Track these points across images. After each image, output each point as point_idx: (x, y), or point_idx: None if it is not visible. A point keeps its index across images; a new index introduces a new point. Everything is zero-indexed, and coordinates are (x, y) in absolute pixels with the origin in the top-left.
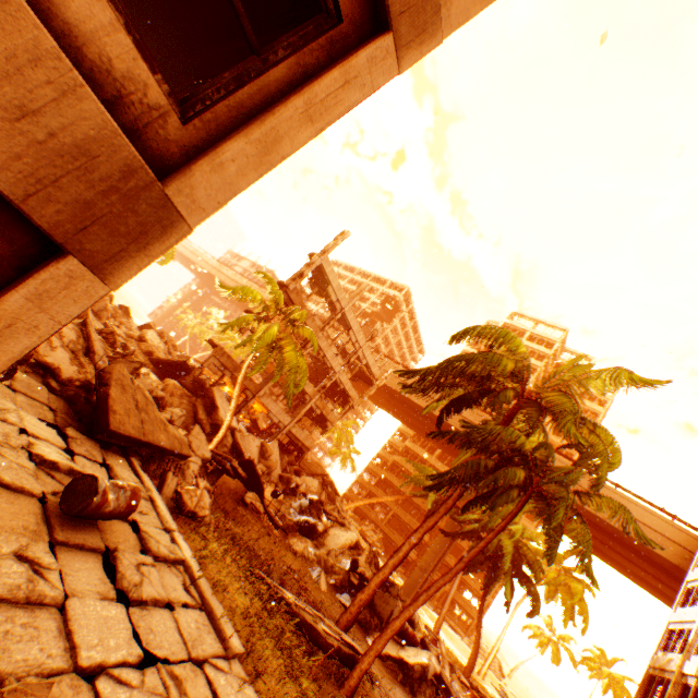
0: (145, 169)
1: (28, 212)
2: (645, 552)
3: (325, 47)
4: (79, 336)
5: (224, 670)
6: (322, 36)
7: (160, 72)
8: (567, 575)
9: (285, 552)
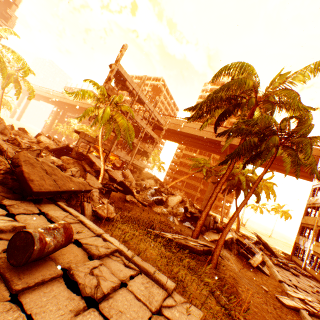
0: None
1: None
2: None
3: None
4: None
5: (173, 305)
6: None
7: None
8: (265, 182)
9: (154, 215)
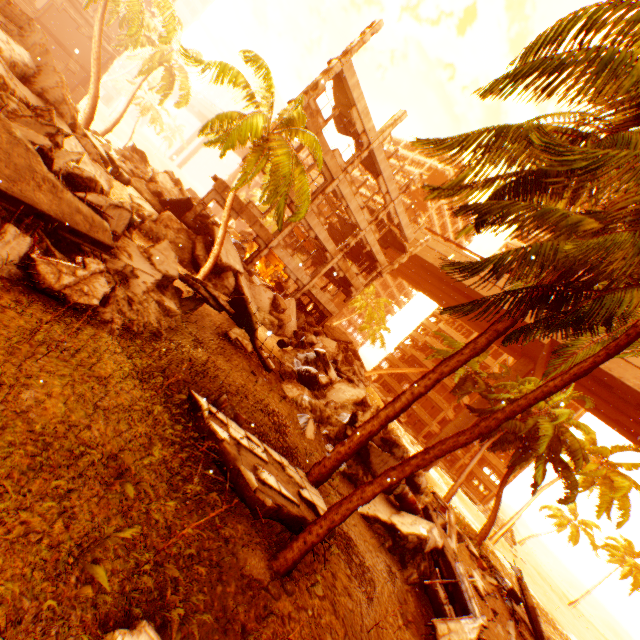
0: None
1: None
2: None
3: None
4: None
5: None
6: None
7: None
8: (611, 469)
9: (268, 393)
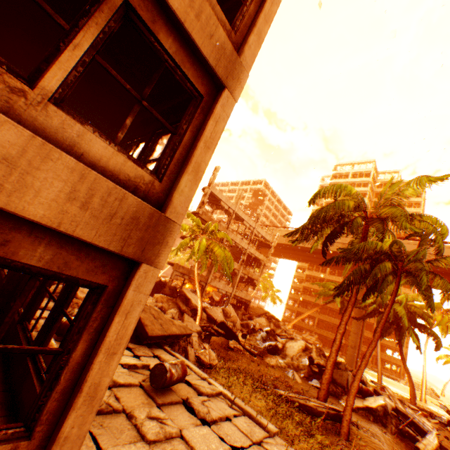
0: (156, 211)
1: (124, 254)
2: None
3: (201, 113)
4: None
5: (273, 443)
6: (197, 109)
7: (144, 166)
8: (449, 314)
9: (266, 368)
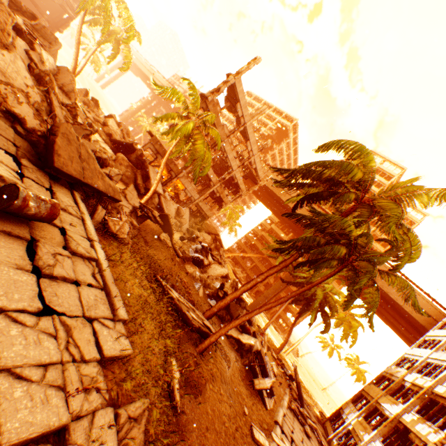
0: None
1: None
2: (405, 315)
3: None
4: (43, 100)
5: (108, 327)
6: None
7: None
8: (351, 317)
9: (180, 271)
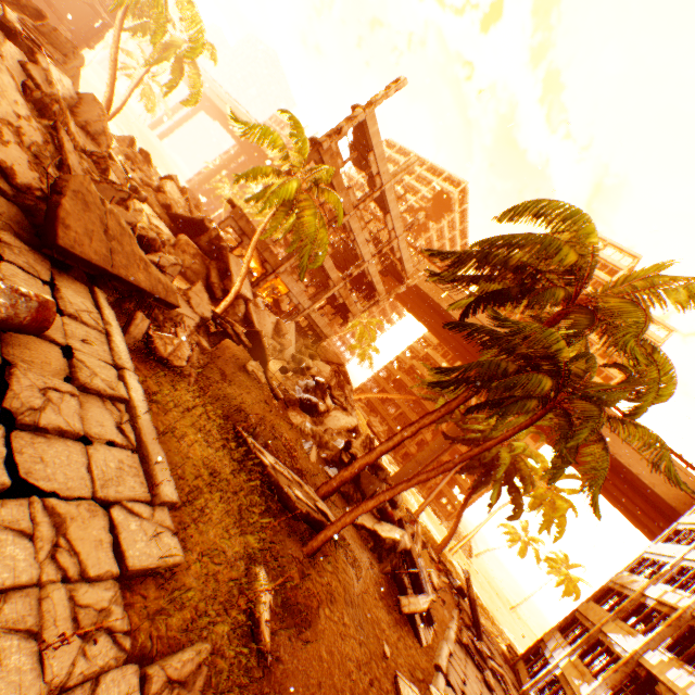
0: None
1: None
2: (643, 490)
3: None
4: (46, 141)
5: (141, 515)
6: None
7: None
8: (556, 494)
9: (280, 422)
